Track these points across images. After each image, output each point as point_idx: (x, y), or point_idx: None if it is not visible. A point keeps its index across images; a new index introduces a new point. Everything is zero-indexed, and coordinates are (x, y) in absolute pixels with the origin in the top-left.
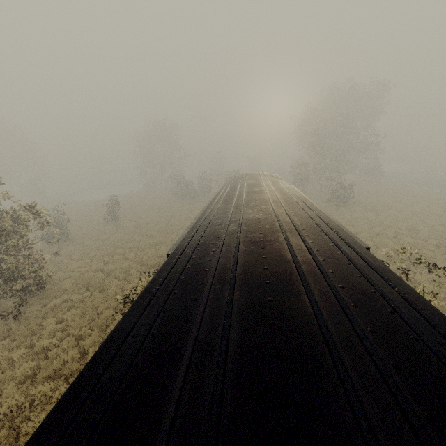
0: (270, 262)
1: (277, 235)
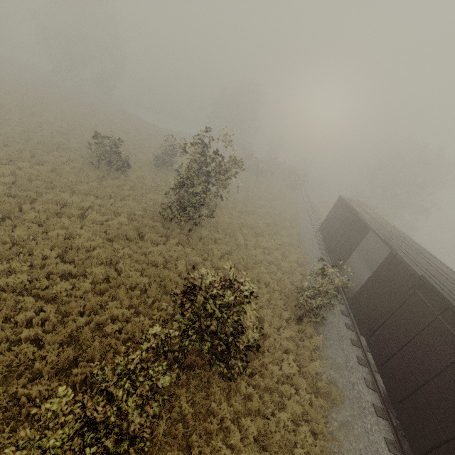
0: None
1: None
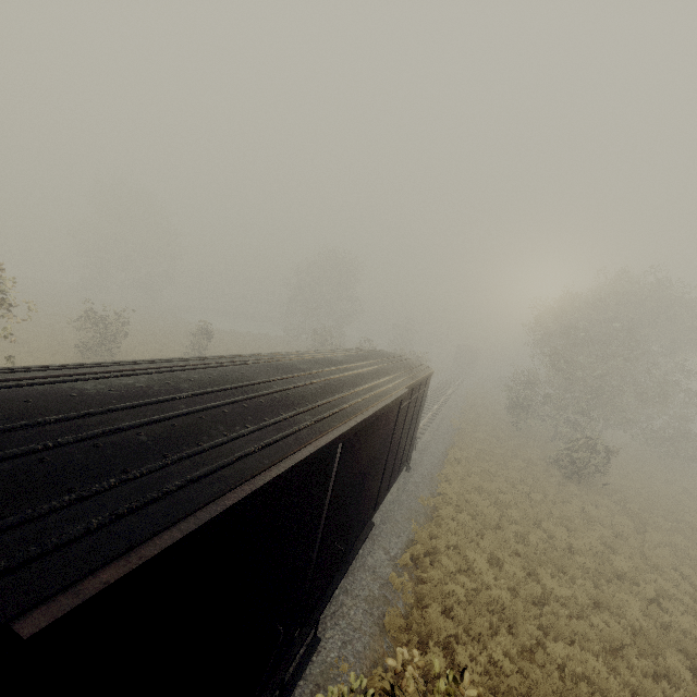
0: None
1: None
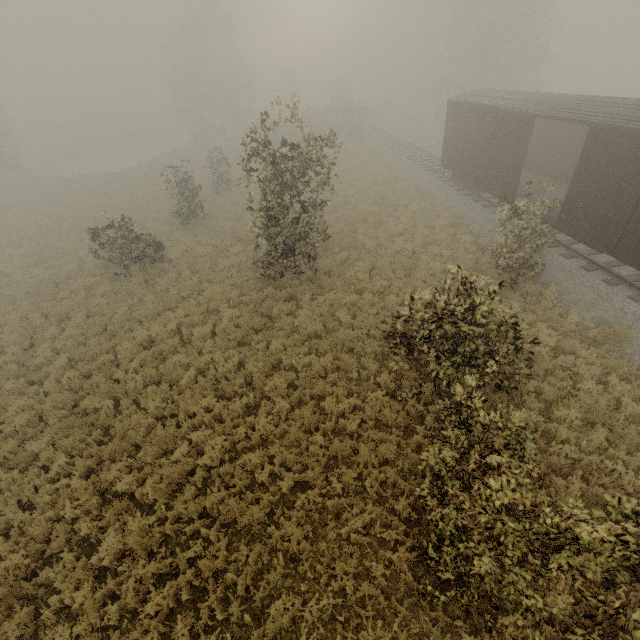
0: None
1: None
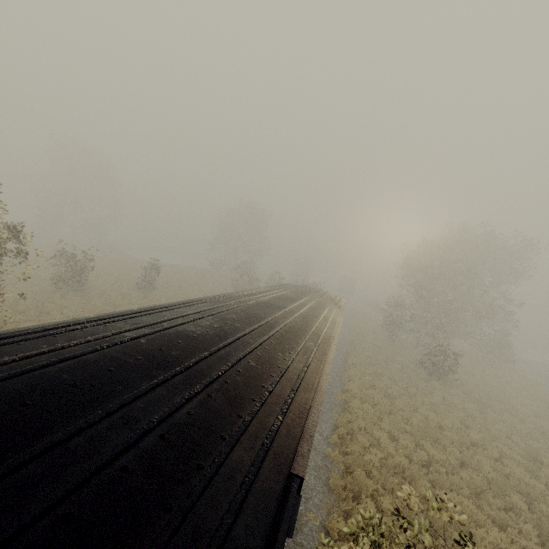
0: (2, 421)
1: (154, 372)
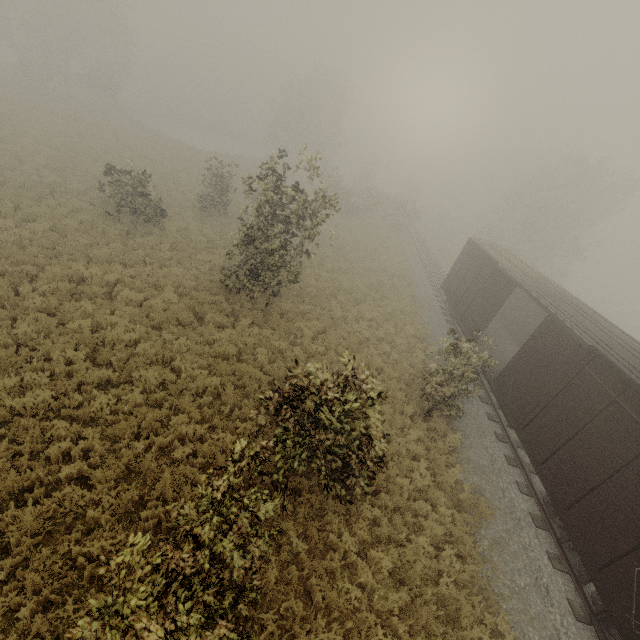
0: None
1: None
